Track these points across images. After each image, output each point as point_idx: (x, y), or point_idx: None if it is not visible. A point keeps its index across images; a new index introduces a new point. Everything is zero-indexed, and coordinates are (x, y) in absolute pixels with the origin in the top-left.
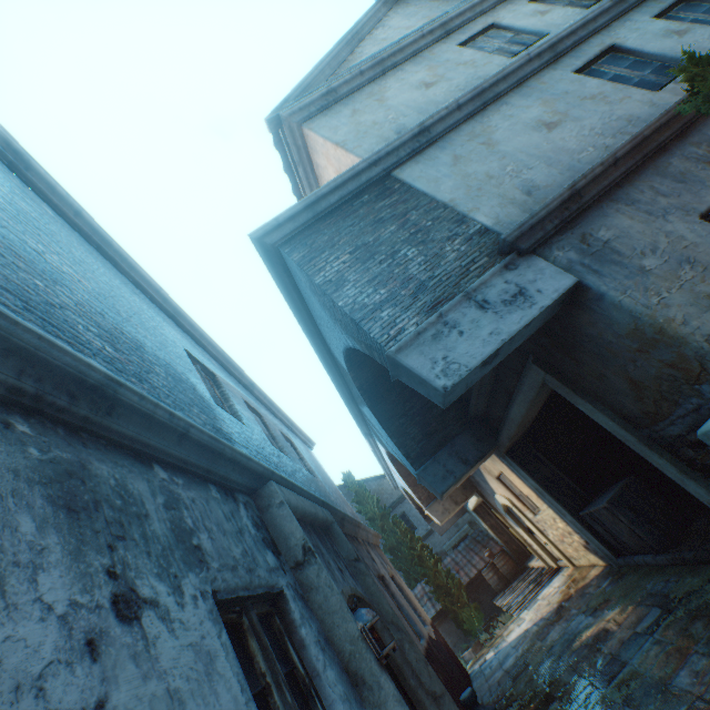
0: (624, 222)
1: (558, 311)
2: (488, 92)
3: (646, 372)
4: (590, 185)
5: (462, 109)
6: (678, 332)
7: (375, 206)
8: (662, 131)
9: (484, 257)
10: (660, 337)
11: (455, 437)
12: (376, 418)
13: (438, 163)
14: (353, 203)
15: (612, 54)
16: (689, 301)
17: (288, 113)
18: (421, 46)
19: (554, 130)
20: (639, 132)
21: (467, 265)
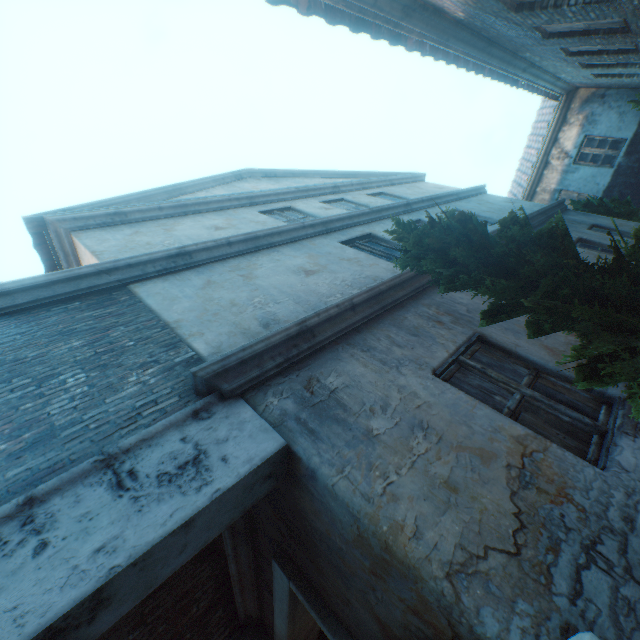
0: (357, 368)
1: (271, 488)
2: (263, 239)
3: (391, 611)
4: (326, 325)
5: (233, 246)
6: (409, 553)
7: (79, 315)
8: (399, 290)
9: (174, 396)
10: (390, 558)
11: None
12: None
13: (188, 284)
14: (53, 307)
15: (371, 239)
16: (423, 489)
17: (58, 218)
18: (227, 205)
19: (311, 275)
20: (376, 285)
21: (143, 406)
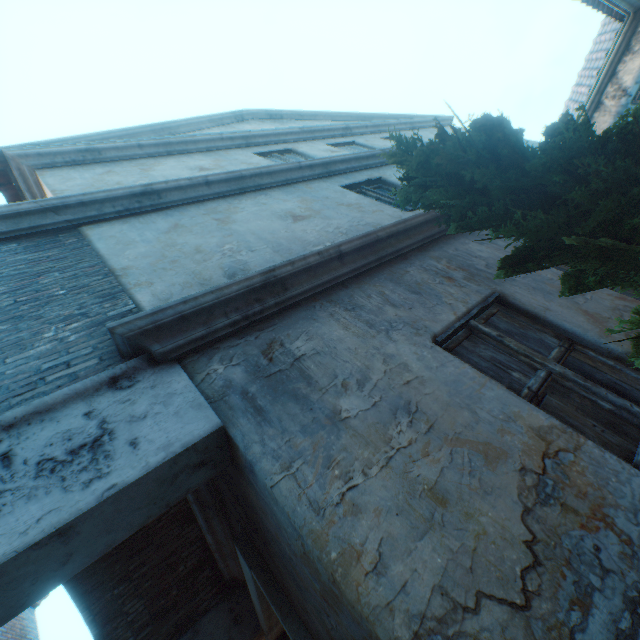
0: (335, 331)
1: (209, 477)
2: (250, 180)
3: None
4: (303, 276)
5: (213, 186)
6: (362, 597)
7: (11, 258)
8: (402, 238)
9: (93, 358)
10: (340, 594)
11: (202, 616)
12: (68, 590)
13: (150, 227)
14: None
15: (380, 185)
16: (398, 499)
17: (19, 153)
18: (218, 145)
19: (300, 221)
20: (373, 231)
21: (51, 368)
